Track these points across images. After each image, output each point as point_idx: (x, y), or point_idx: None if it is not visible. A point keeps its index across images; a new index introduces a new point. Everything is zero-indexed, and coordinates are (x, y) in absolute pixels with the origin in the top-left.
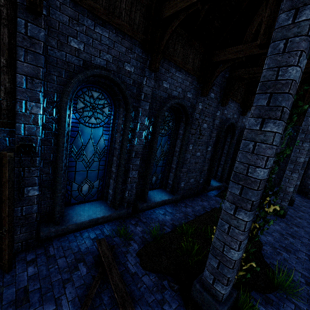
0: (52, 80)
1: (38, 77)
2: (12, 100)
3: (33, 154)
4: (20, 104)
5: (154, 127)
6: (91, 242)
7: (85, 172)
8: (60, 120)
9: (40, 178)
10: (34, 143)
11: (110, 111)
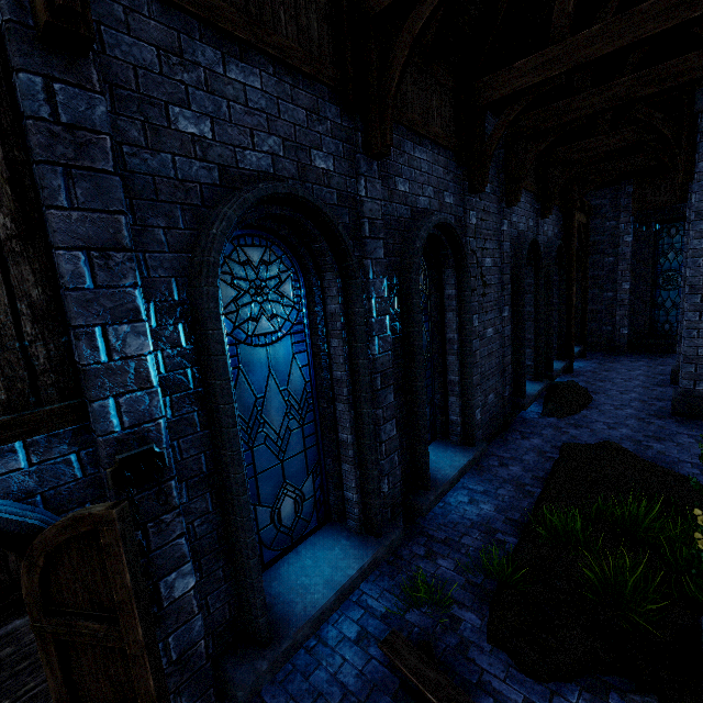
0: (154, 244)
1: (121, 245)
2: (61, 337)
3: (160, 477)
4: (90, 342)
5: (404, 297)
6: (360, 651)
7: (278, 467)
8: (206, 354)
9: (190, 533)
10: (152, 442)
11: (297, 287)
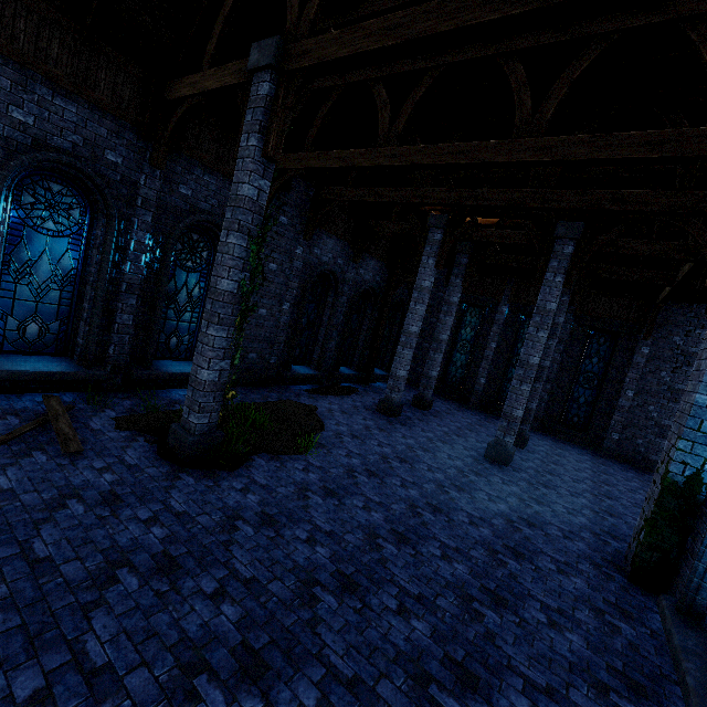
0: None
1: None
2: None
3: None
4: None
5: (164, 251)
6: (36, 404)
7: (34, 303)
8: None
9: None
10: None
11: (84, 216)
